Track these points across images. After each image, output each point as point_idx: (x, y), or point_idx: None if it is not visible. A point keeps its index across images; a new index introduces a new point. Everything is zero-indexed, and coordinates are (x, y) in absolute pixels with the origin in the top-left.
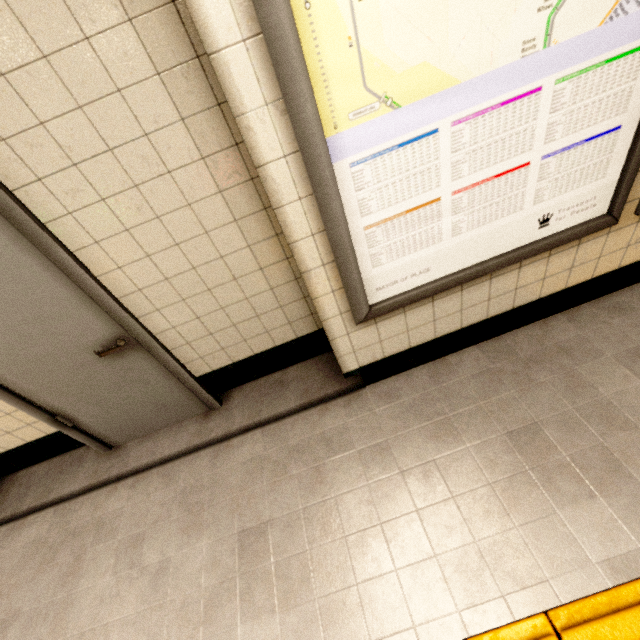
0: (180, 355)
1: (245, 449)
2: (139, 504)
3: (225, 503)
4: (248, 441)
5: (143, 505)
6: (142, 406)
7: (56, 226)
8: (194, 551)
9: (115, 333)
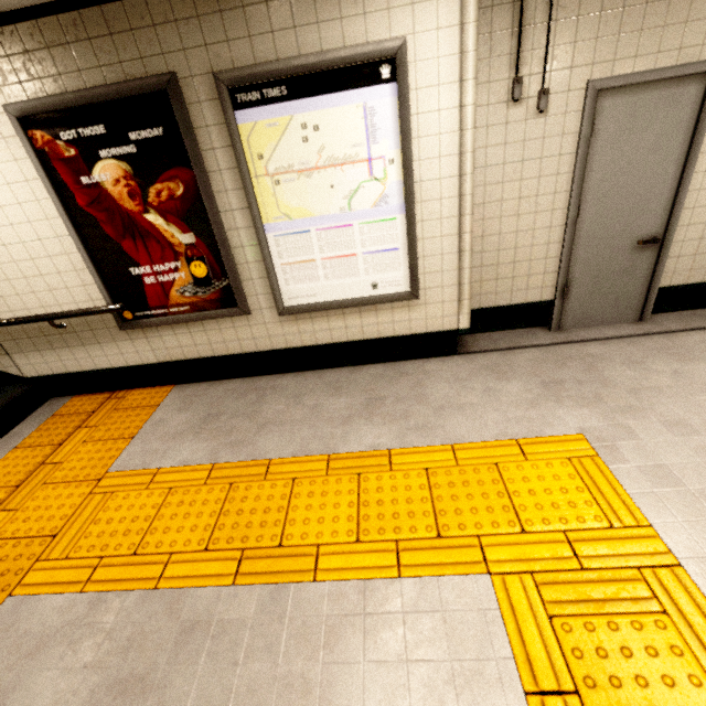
0: (665, 265)
1: (695, 337)
2: (618, 351)
3: (703, 354)
4: (694, 334)
5: (623, 351)
6: (609, 299)
7: (698, 157)
8: (698, 368)
9: (656, 233)
